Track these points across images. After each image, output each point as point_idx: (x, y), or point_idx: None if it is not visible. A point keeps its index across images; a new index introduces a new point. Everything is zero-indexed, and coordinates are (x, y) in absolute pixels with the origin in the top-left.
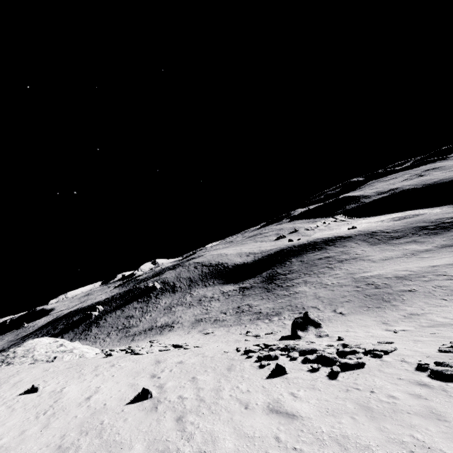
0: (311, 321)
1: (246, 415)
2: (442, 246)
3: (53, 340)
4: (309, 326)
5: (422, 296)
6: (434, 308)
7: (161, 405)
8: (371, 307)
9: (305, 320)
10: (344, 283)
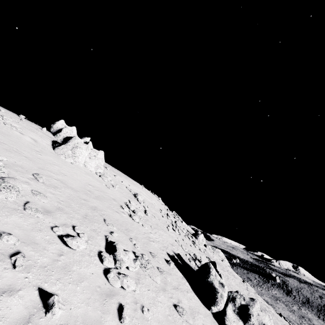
0: None
1: (260, 299)
2: None
3: (223, 254)
4: None
5: None
6: None
7: (245, 285)
8: None
9: None
10: None
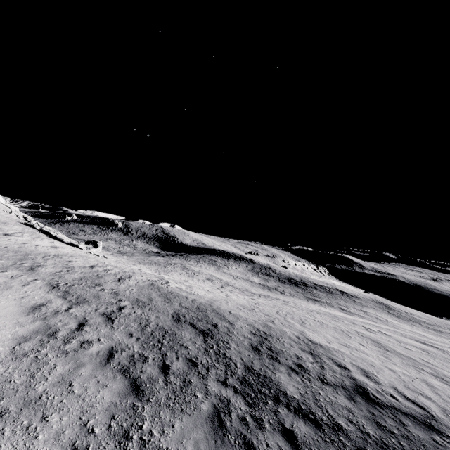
0: (96, 244)
1: None
2: (261, 284)
3: None
4: (91, 245)
5: (159, 268)
6: (145, 267)
7: None
8: (139, 262)
9: (94, 242)
10: (171, 261)
